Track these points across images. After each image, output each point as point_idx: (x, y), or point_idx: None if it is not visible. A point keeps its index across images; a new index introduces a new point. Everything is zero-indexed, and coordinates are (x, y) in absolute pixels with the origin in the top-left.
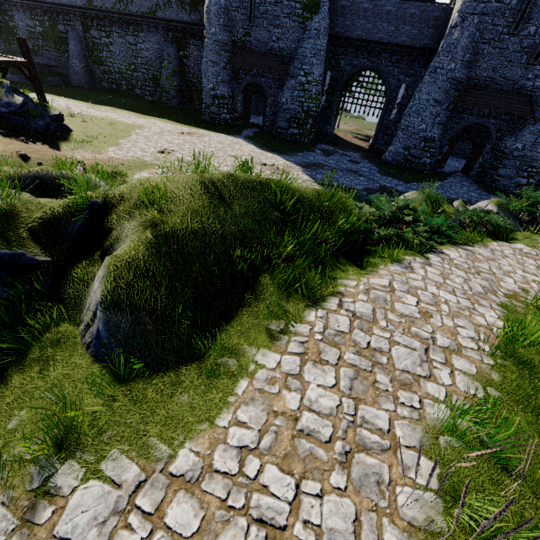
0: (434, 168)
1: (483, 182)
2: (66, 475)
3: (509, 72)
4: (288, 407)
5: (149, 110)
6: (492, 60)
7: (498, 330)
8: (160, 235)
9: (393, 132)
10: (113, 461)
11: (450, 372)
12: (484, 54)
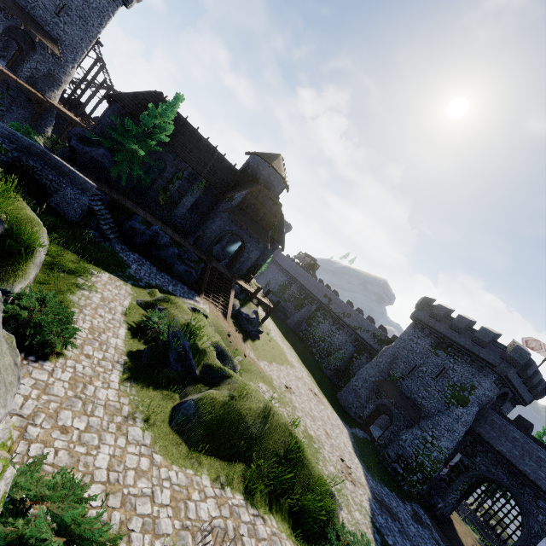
0: None
1: None
2: (140, 422)
3: None
4: (192, 494)
5: (309, 363)
6: None
7: None
8: (230, 401)
9: None
10: (148, 434)
11: None
12: None
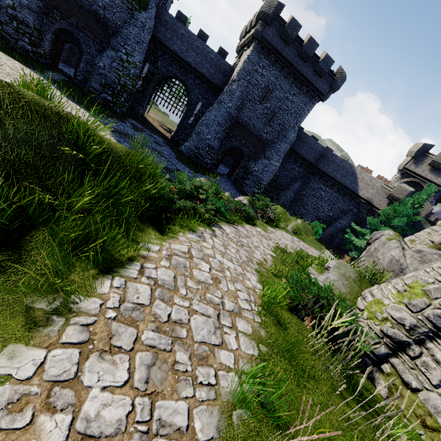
0: (212, 168)
1: (237, 186)
2: None
3: (256, 123)
4: None
5: None
6: (250, 112)
7: (259, 291)
8: None
9: (189, 133)
10: None
11: (236, 335)
12: (247, 107)
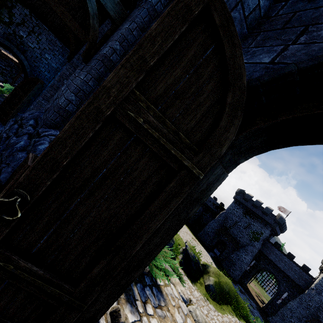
0: None
1: None
2: (208, 301)
3: None
4: None
5: None
6: None
7: None
8: (219, 281)
9: (277, 310)
10: (212, 305)
11: None
12: None
